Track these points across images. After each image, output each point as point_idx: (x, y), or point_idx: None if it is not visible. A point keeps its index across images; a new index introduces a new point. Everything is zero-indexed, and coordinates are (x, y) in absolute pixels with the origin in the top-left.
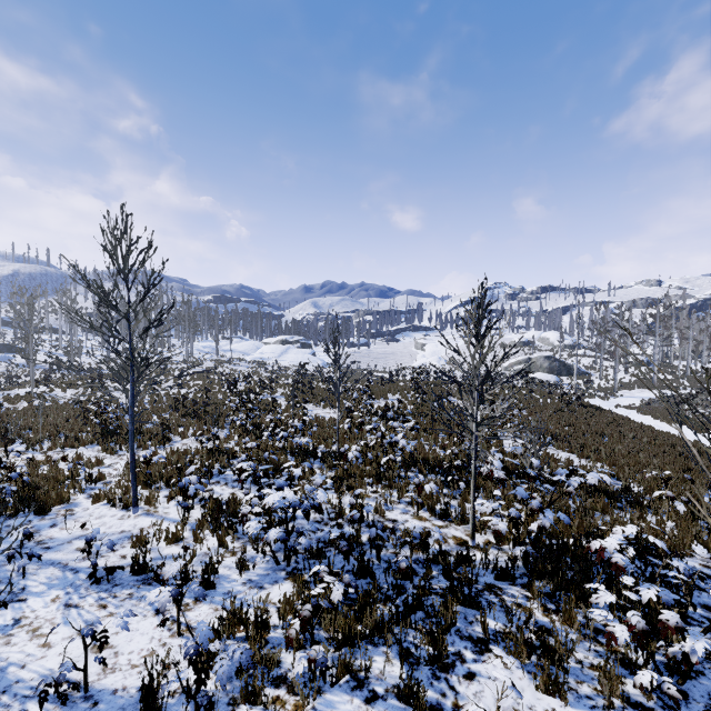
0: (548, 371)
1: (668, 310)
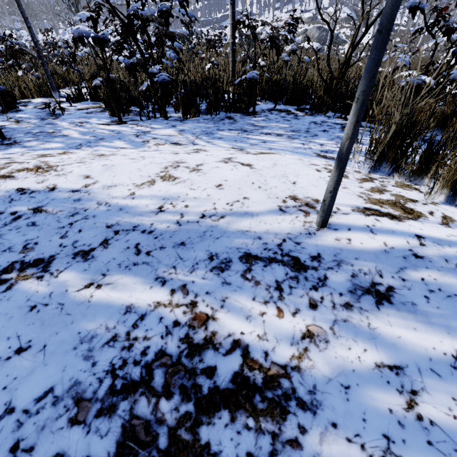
0: (317, 41)
1: None
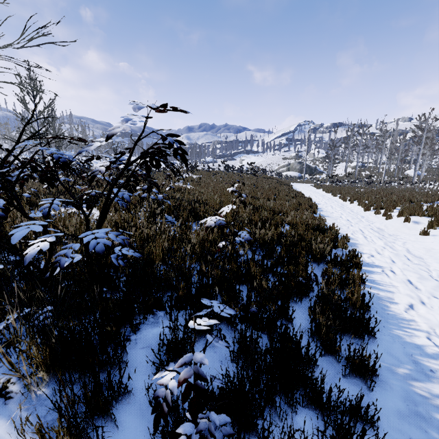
0: (299, 171)
1: (384, 132)
